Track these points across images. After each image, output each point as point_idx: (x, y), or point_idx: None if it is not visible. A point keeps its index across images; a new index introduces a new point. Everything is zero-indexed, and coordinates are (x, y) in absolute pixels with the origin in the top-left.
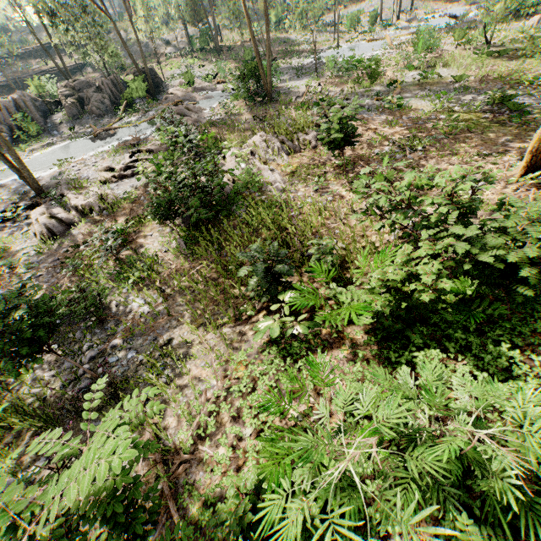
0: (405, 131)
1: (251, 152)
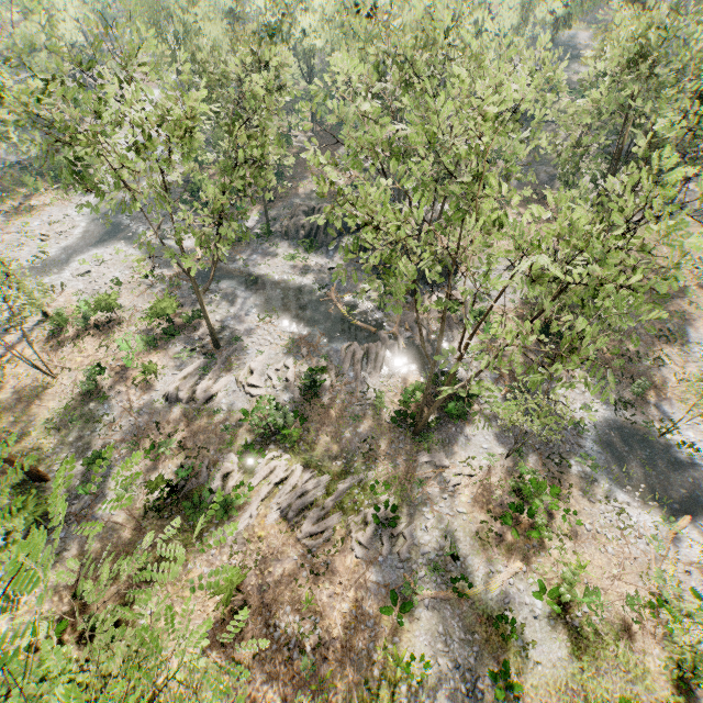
0: (337, 630)
1: (282, 480)
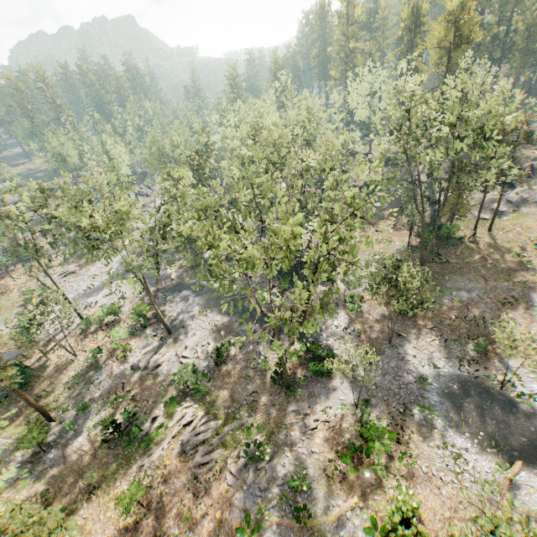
0: None
1: (188, 423)
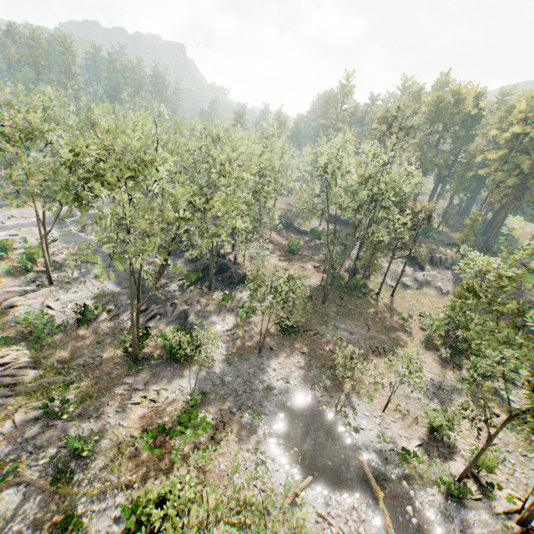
0: None
1: (5, 364)
